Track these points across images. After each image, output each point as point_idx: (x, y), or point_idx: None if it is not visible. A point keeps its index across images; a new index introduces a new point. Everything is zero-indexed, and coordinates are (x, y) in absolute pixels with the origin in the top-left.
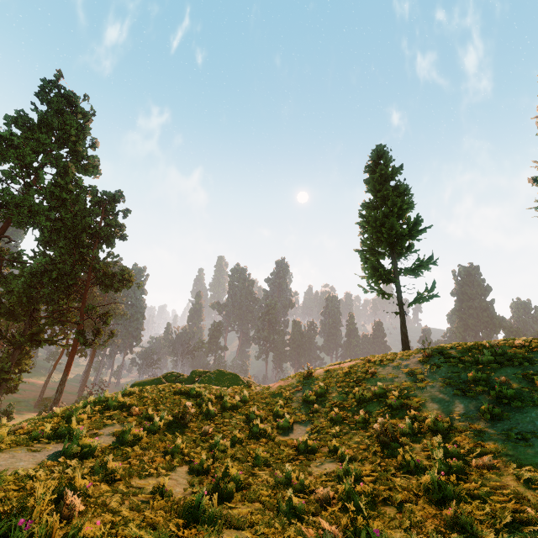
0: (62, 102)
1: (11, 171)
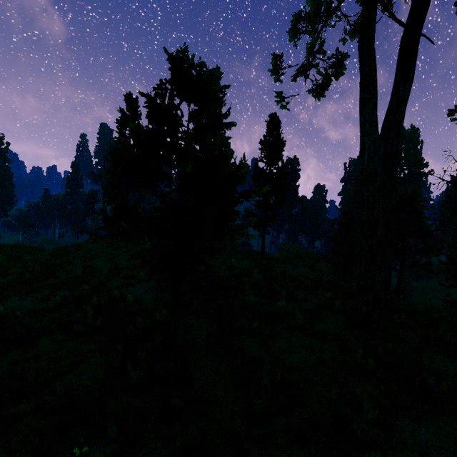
0: None
1: None
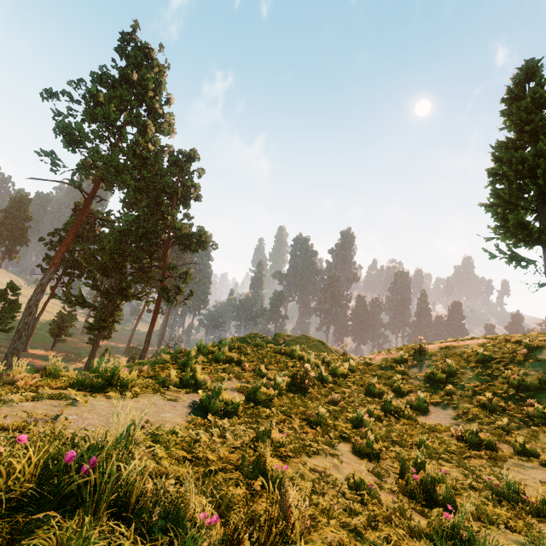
0: (139, 55)
1: (98, 130)
